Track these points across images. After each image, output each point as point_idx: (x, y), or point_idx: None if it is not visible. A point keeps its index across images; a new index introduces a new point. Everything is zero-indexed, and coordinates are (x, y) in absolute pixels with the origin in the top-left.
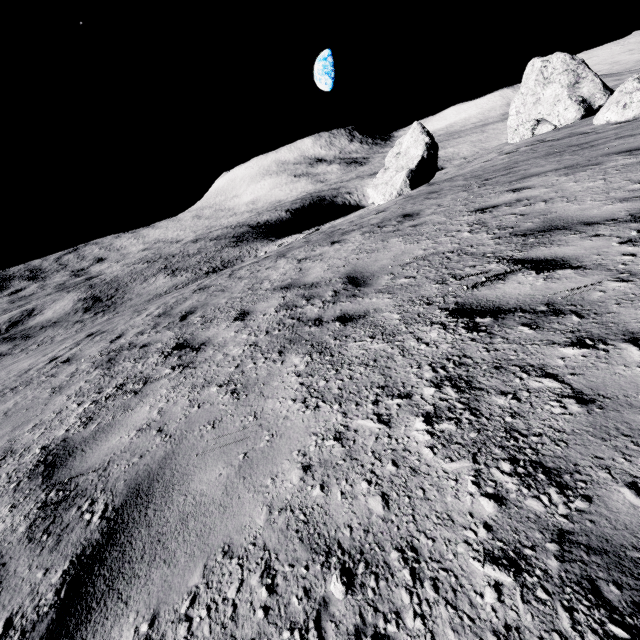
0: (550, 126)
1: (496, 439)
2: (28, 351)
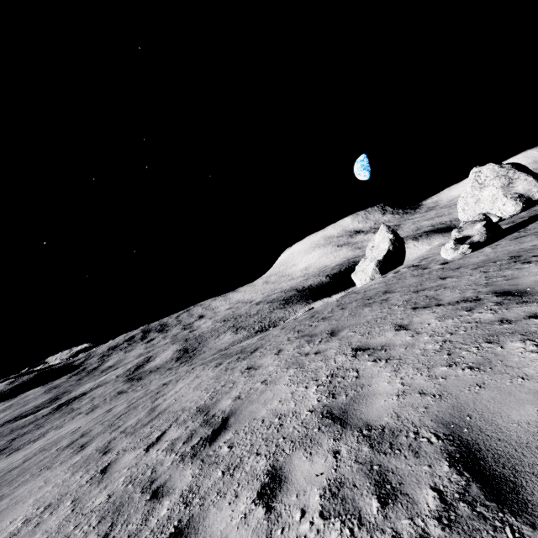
0: (494, 218)
1: (14, 534)
2: (135, 391)
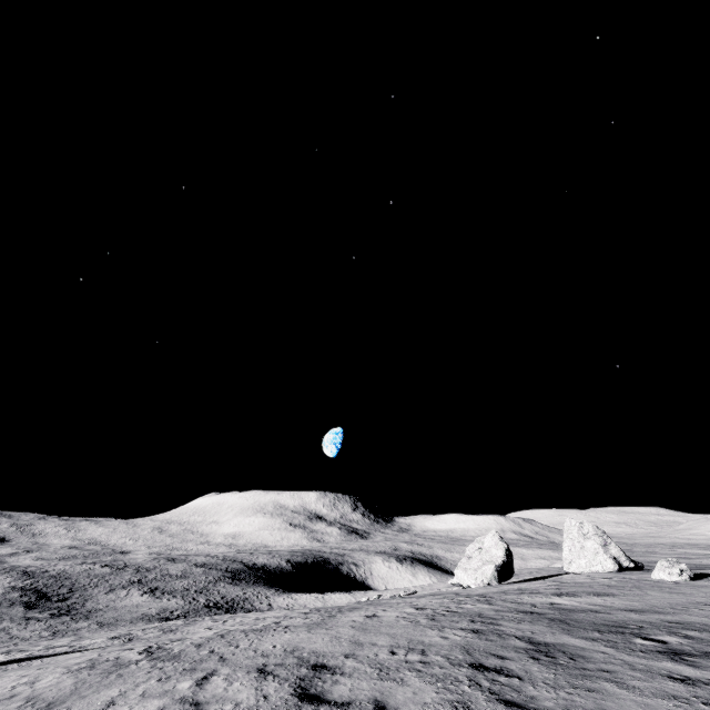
0: (597, 568)
1: None
2: None
